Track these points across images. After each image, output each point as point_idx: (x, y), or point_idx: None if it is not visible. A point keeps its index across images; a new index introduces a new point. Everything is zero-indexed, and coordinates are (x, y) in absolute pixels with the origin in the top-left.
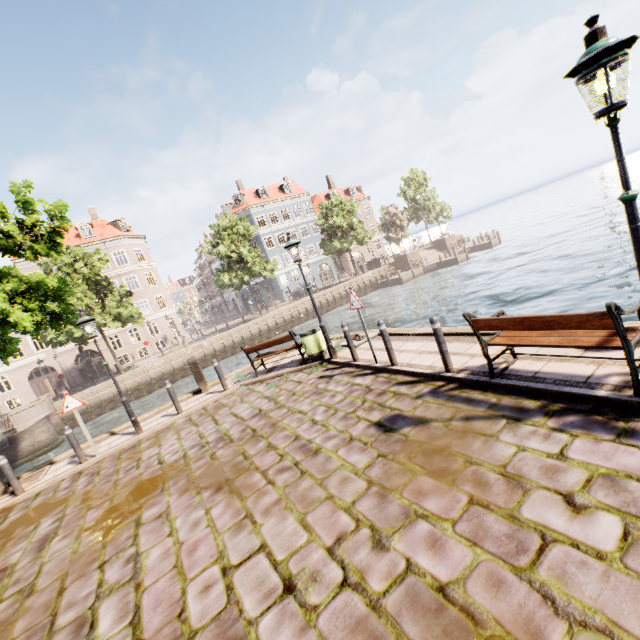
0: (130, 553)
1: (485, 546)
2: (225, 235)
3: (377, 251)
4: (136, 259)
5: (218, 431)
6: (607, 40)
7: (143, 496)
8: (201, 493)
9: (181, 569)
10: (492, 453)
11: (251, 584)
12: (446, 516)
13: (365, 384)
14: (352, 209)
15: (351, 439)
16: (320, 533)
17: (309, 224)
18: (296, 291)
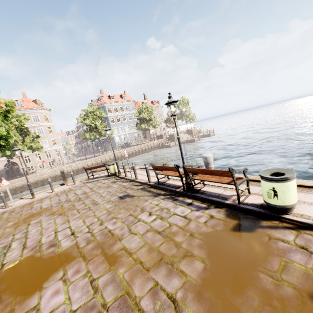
0: (25, 231)
1: (125, 223)
2: (90, 115)
3: (163, 131)
4: (44, 120)
5: (67, 198)
6: (170, 100)
7: (32, 217)
8: (54, 216)
9: (42, 233)
10: (143, 204)
11: (62, 234)
12: (121, 218)
13: (125, 185)
14: (152, 111)
15: (110, 201)
16: (87, 223)
17: (132, 114)
18: (122, 145)
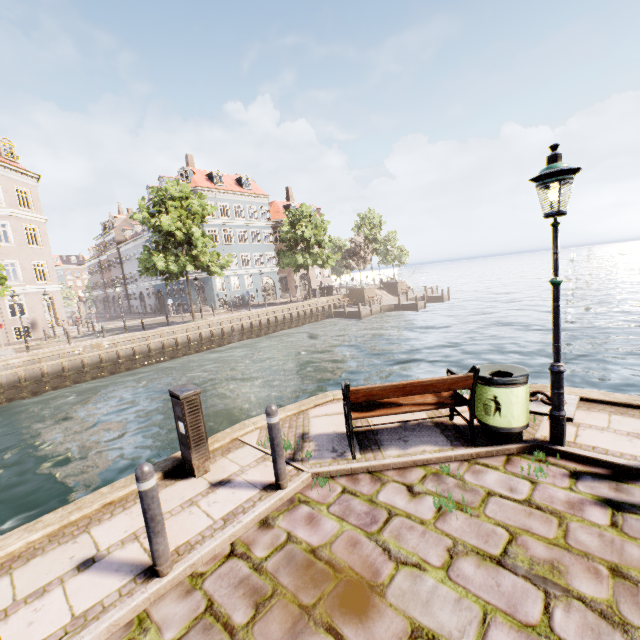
0: None
1: None
2: (171, 205)
3: (325, 279)
4: (15, 201)
5: None
6: None
7: None
8: None
9: None
10: None
11: None
12: None
13: None
14: (321, 225)
15: None
16: None
17: (262, 230)
18: (232, 300)
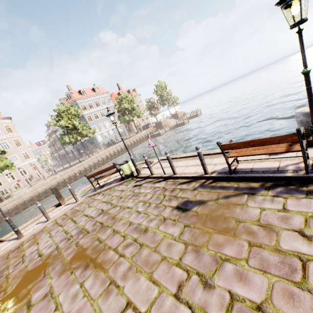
0: None
1: (271, 272)
2: (63, 115)
3: (146, 120)
4: (6, 131)
5: (77, 227)
6: None
7: (30, 283)
8: (74, 272)
9: None
10: (248, 214)
11: None
12: (240, 257)
13: (162, 186)
14: (132, 100)
15: (164, 219)
16: (165, 285)
17: (110, 108)
18: (107, 143)
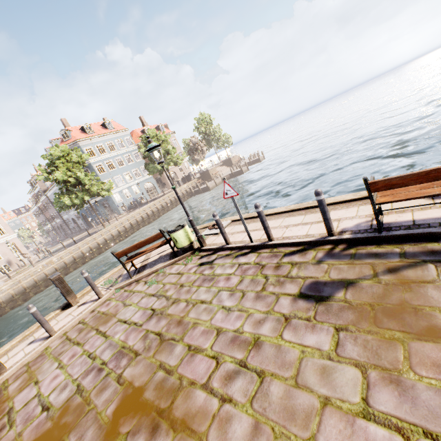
0: None
1: None
2: (59, 163)
3: (186, 170)
4: None
5: (112, 345)
6: None
7: None
8: None
9: None
10: None
11: None
12: None
13: (253, 262)
14: (166, 139)
15: (287, 318)
16: None
17: (132, 153)
18: (129, 205)
